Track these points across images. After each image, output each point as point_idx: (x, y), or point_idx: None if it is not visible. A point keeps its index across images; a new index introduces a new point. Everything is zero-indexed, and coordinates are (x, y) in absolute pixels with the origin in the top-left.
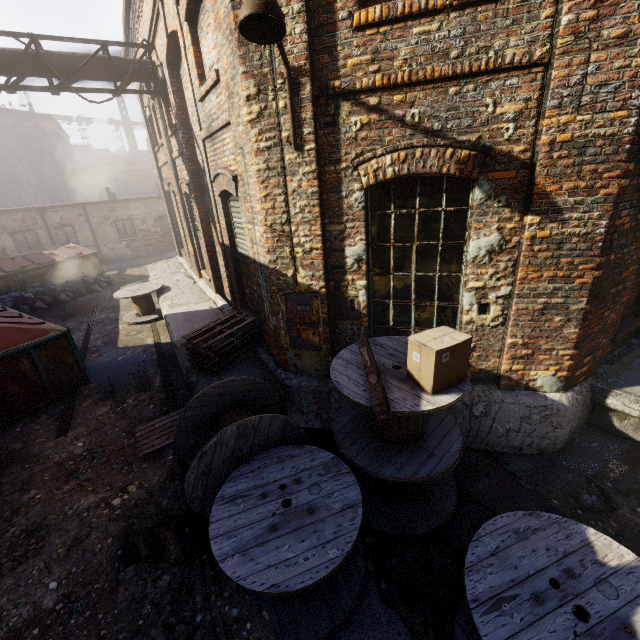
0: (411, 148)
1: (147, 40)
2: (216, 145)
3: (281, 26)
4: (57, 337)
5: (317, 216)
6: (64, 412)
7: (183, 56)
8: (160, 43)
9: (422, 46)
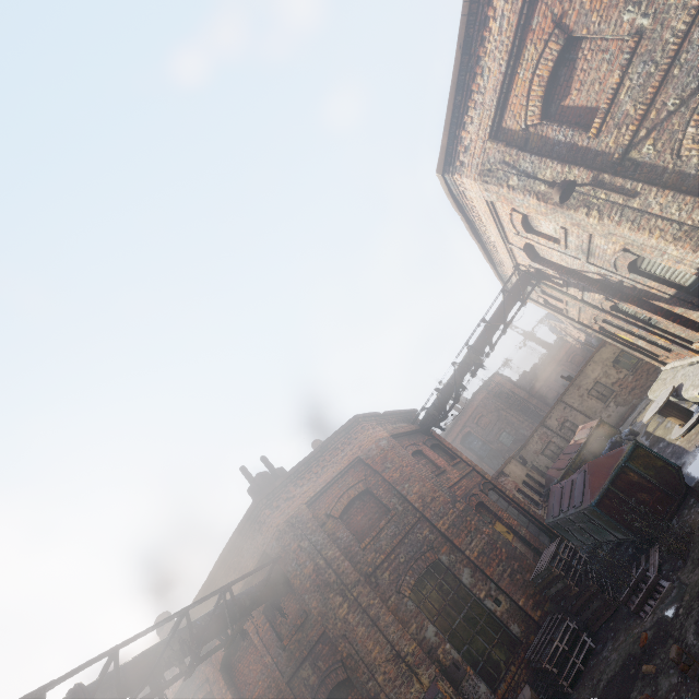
0: (695, 110)
1: (513, 267)
2: (595, 254)
3: (571, 183)
4: (633, 449)
5: (693, 200)
6: (696, 499)
7: (538, 246)
8: (520, 259)
9: (633, 93)
